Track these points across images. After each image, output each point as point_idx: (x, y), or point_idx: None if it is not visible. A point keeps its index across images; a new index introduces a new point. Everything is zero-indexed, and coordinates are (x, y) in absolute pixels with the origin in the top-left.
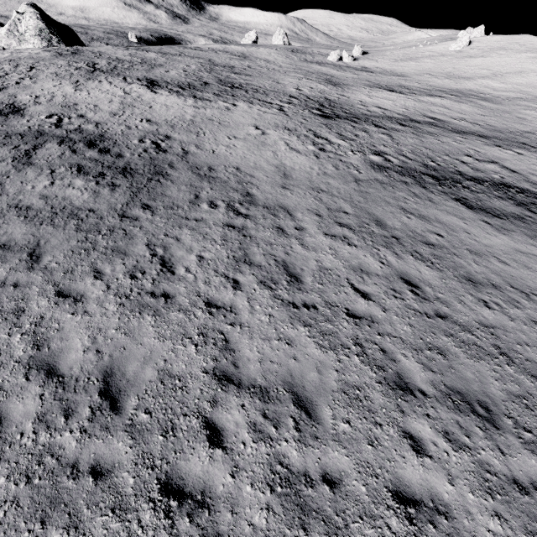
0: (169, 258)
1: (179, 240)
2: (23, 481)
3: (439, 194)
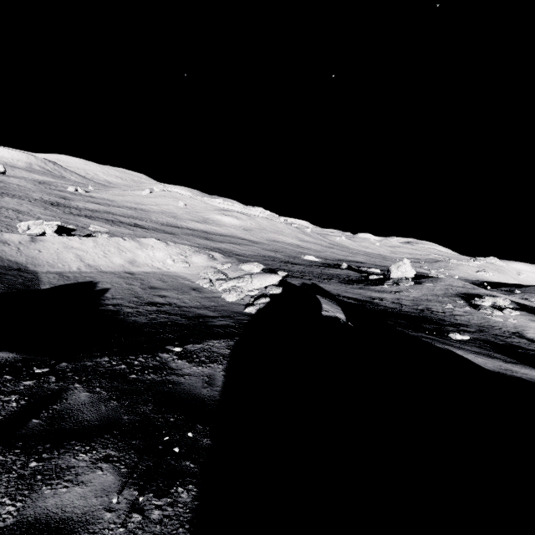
0: (0, 212)
1: (1, 211)
2: None
3: (83, 217)
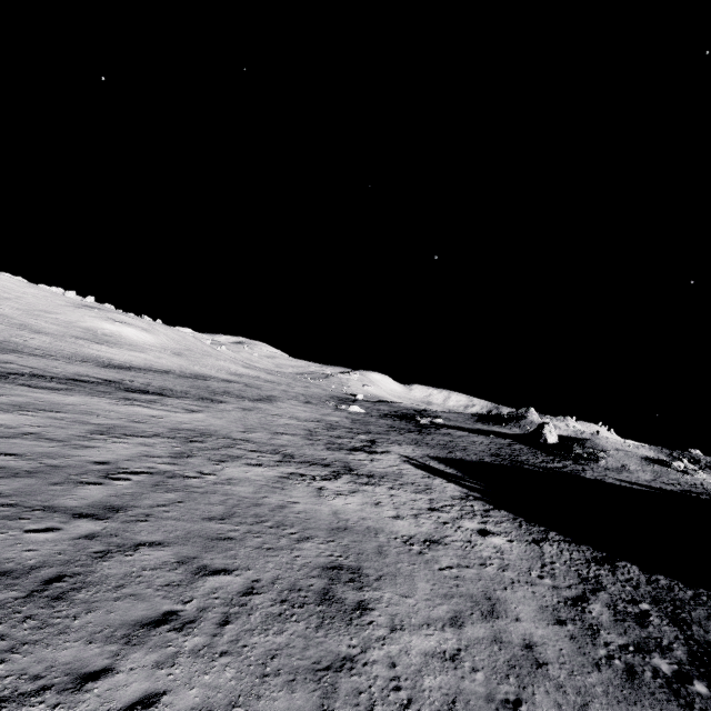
0: None
1: None
2: (7, 497)
3: (5, 383)
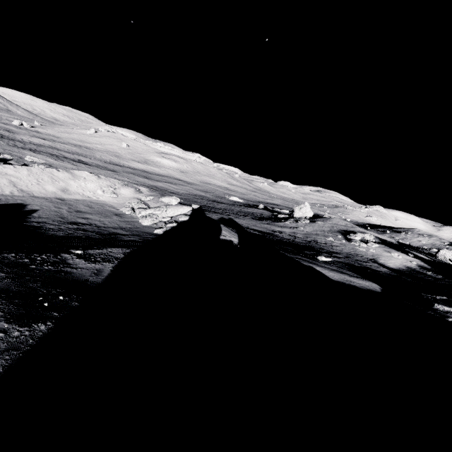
0: None
1: None
2: None
3: (28, 150)
